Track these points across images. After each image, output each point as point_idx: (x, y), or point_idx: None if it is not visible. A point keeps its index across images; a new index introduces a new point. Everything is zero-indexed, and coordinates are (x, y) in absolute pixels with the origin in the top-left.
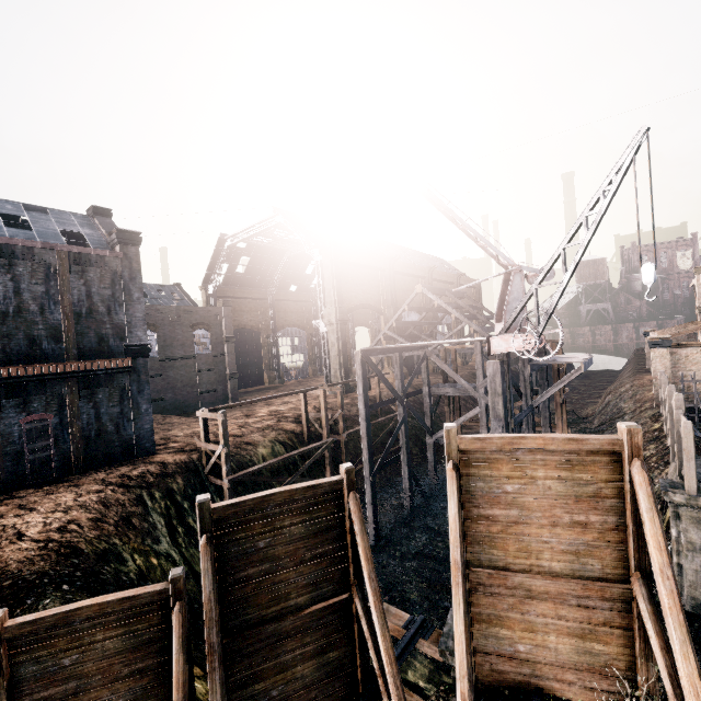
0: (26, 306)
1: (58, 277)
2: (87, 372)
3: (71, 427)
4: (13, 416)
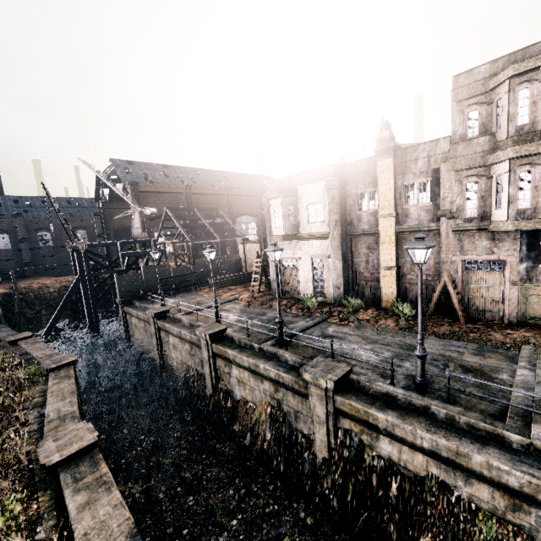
0: None
1: None
2: None
3: None
4: None
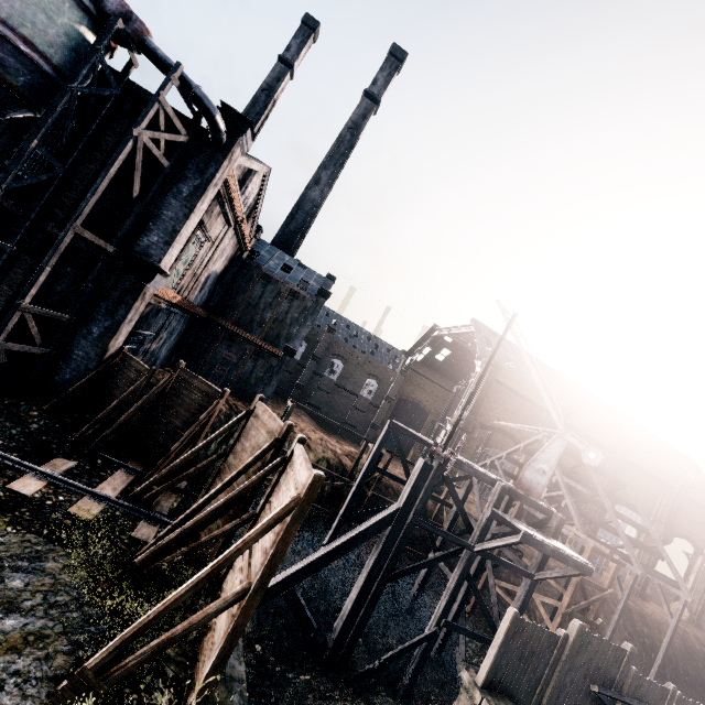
0: (260, 304)
1: (280, 298)
2: (261, 347)
3: (238, 368)
4: (223, 348)
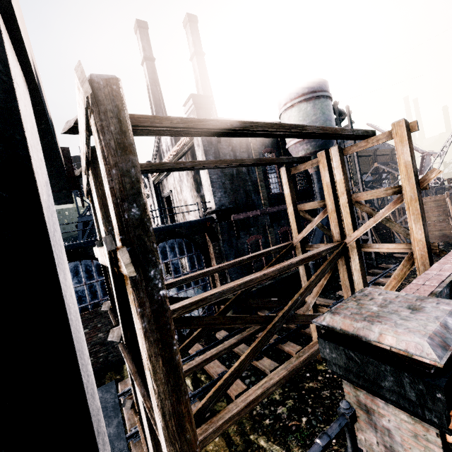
0: None
1: None
2: None
3: None
4: None
